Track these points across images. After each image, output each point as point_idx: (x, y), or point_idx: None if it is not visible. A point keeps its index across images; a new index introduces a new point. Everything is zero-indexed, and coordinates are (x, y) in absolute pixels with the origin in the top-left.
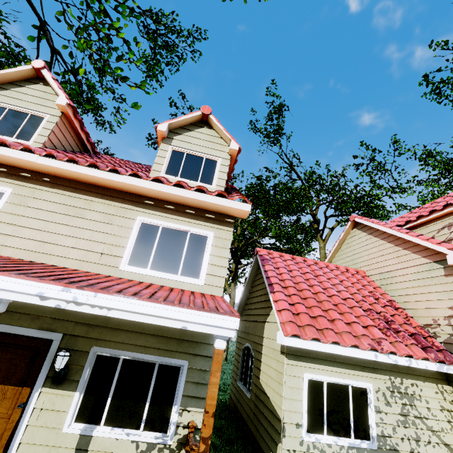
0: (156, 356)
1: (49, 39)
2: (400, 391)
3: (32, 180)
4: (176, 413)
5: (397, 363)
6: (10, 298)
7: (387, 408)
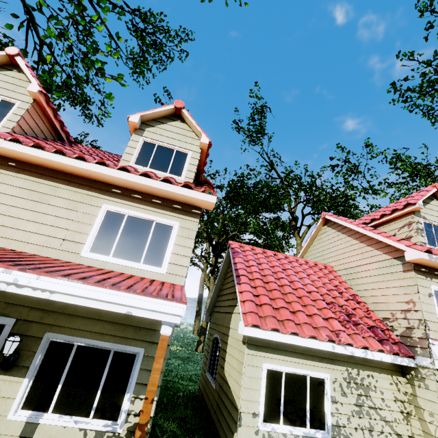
0: (112, 343)
1: (38, 31)
2: (357, 382)
3: None
4: (128, 400)
5: (353, 354)
6: None
7: (343, 399)
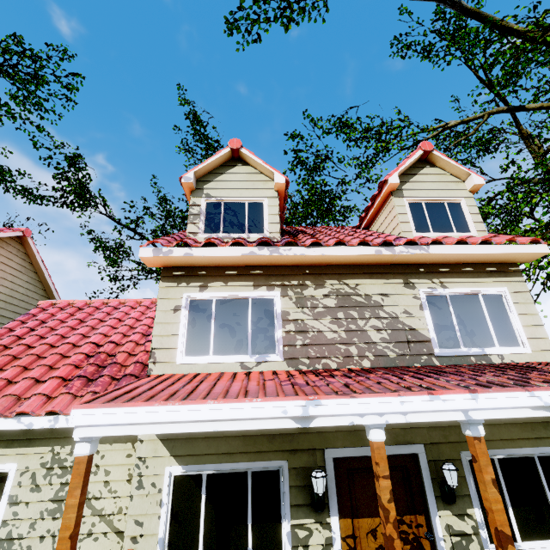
0: None
1: None
2: (65, 466)
3: None
4: None
5: (31, 427)
6: None
7: (31, 496)
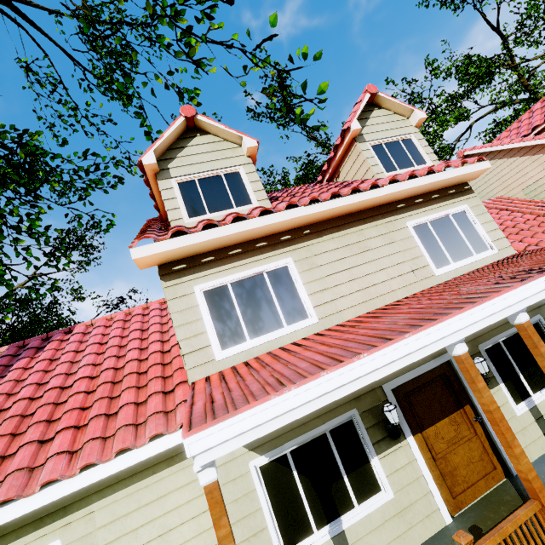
0: None
1: None
2: None
3: (295, 239)
4: None
5: None
6: (536, 300)
7: None
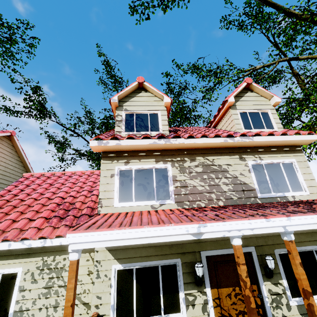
0: None
1: None
2: (50, 267)
3: None
4: None
5: (30, 246)
6: None
7: (32, 285)
